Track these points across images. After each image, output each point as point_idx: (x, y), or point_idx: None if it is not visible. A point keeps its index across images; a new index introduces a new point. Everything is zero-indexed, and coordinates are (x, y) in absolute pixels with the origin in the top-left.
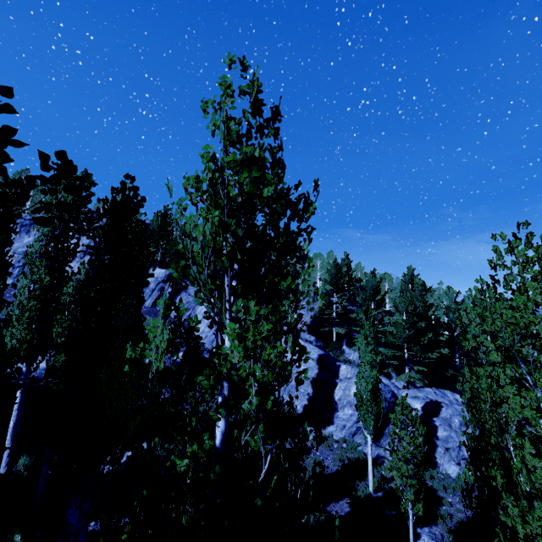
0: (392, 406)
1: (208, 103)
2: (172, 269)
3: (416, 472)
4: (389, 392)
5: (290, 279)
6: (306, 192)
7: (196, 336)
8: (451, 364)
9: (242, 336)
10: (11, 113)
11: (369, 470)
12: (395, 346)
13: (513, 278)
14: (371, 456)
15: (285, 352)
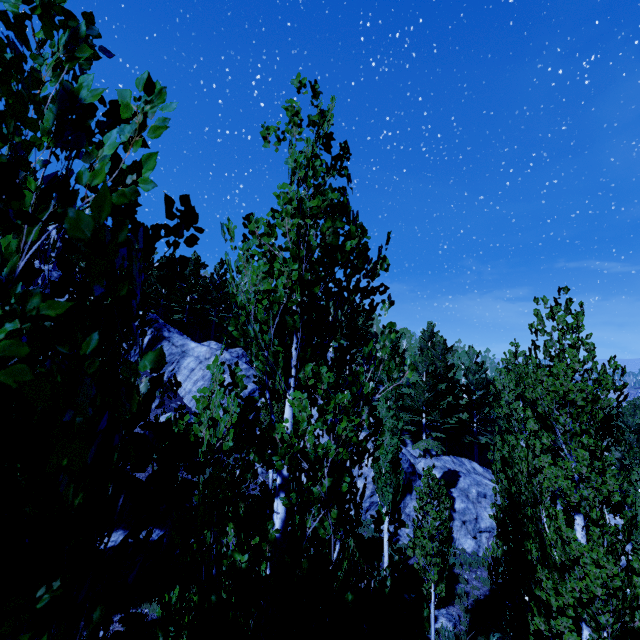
0: (409, 477)
1: (270, 130)
2: (231, 327)
3: (440, 549)
4: (406, 462)
5: (371, 345)
6: (381, 246)
7: (255, 407)
8: (468, 430)
9: (323, 409)
10: (142, 146)
11: (385, 550)
12: (411, 410)
13: (553, 344)
14: (387, 534)
15: (359, 426)
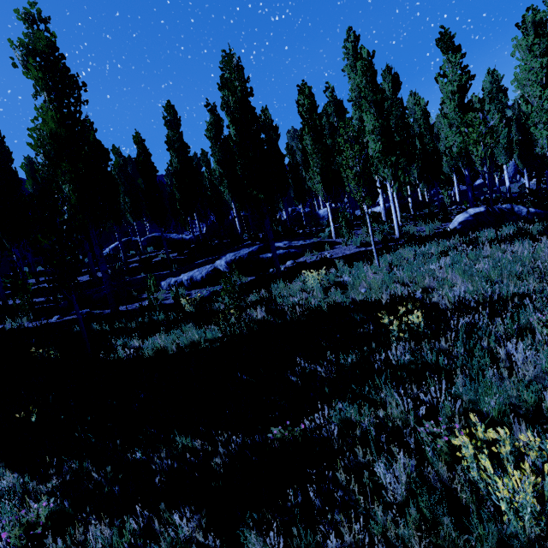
0: None
1: None
2: None
3: None
4: None
5: None
6: None
7: None
8: None
9: None
10: None
11: None
12: None
13: None
14: None
15: None
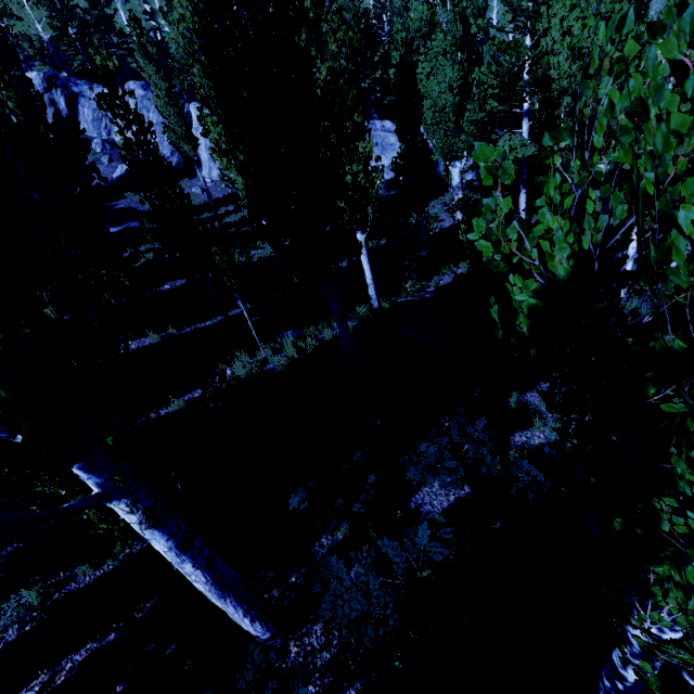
0: None
1: None
2: None
3: None
4: None
5: None
6: None
7: None
8: None
9: None
10: None
11: None
12: None
13: None
14: None
15: None
